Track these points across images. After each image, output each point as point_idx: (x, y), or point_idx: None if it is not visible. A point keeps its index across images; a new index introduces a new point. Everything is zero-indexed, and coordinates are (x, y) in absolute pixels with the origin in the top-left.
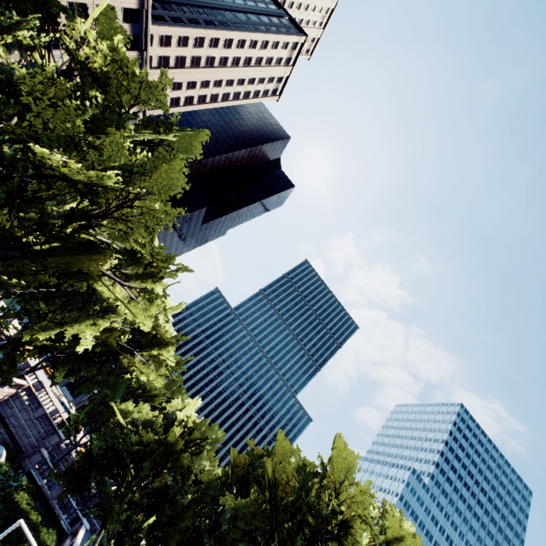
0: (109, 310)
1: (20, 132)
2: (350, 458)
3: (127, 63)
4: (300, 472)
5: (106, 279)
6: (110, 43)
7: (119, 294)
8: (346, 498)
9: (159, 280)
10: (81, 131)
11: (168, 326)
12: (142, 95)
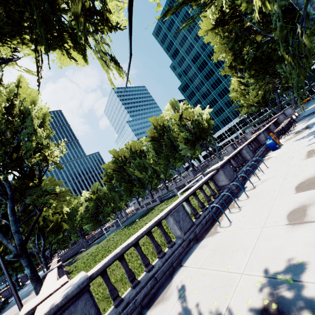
0: None
1: None
2: (114, 151)
3: None
4: (113, 163)
5: None
6: None
7: None
8: (120, 155)
9: None
10: None
11: None
12: None
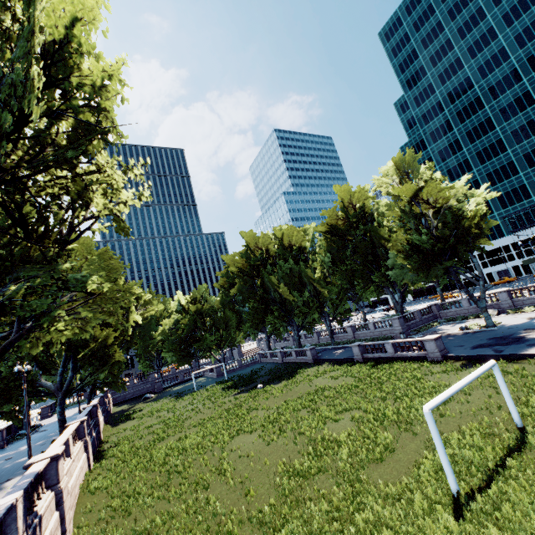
0: None
1: None
2: (250, 234)
3: None
4: (242, 257)
5: None
6: None
7: None
8: (261, 245)
9: (120, 276)
10: None
11: None
12: None
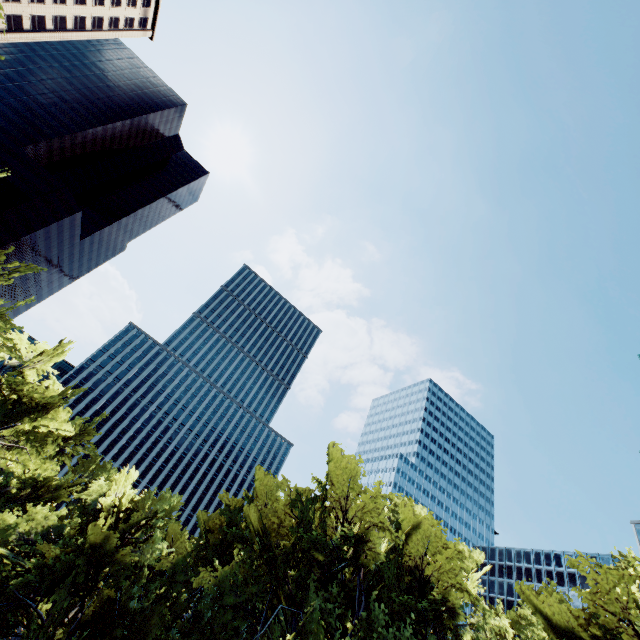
0: None
1: None
2: (349, 465)
3: None
4: (293, 505)
5: None
6: None
7: None
8: (355, 512)
9: None
10: None
11: (48, 383)
12: None
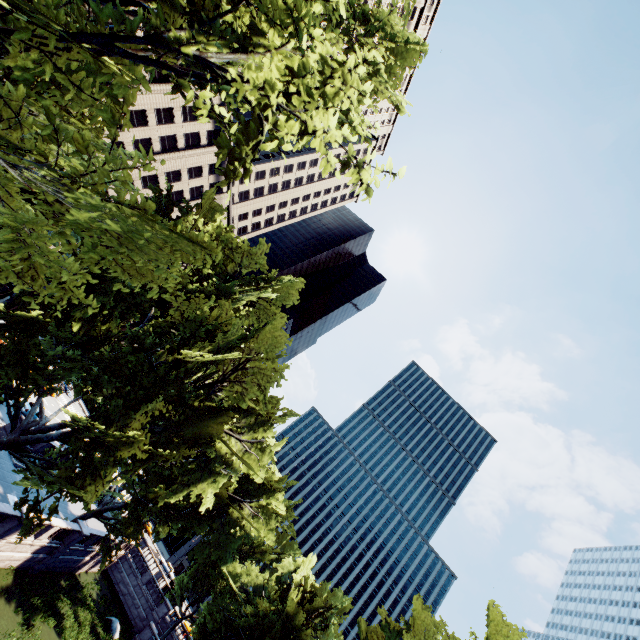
0: (228, 465)
1: (163, 326)
2: (512, 635)
3: (231, 239)
4: None
5: (224, 435)
6: (218, 228)
7: (234, 447)
8: None
9: (269, 428)
10: (207, 316)
11: (272, 466)
12: (243, 260)
